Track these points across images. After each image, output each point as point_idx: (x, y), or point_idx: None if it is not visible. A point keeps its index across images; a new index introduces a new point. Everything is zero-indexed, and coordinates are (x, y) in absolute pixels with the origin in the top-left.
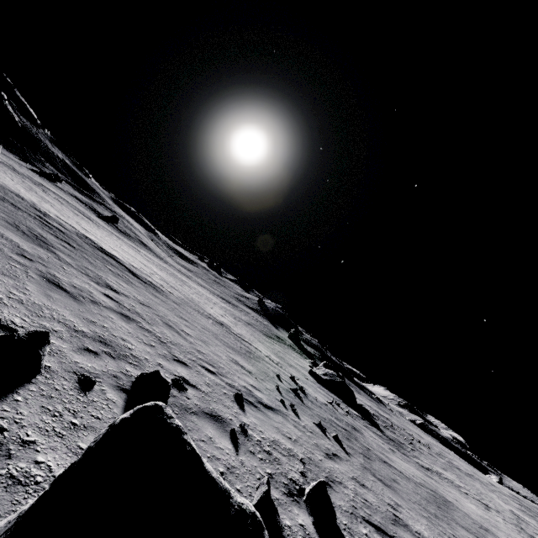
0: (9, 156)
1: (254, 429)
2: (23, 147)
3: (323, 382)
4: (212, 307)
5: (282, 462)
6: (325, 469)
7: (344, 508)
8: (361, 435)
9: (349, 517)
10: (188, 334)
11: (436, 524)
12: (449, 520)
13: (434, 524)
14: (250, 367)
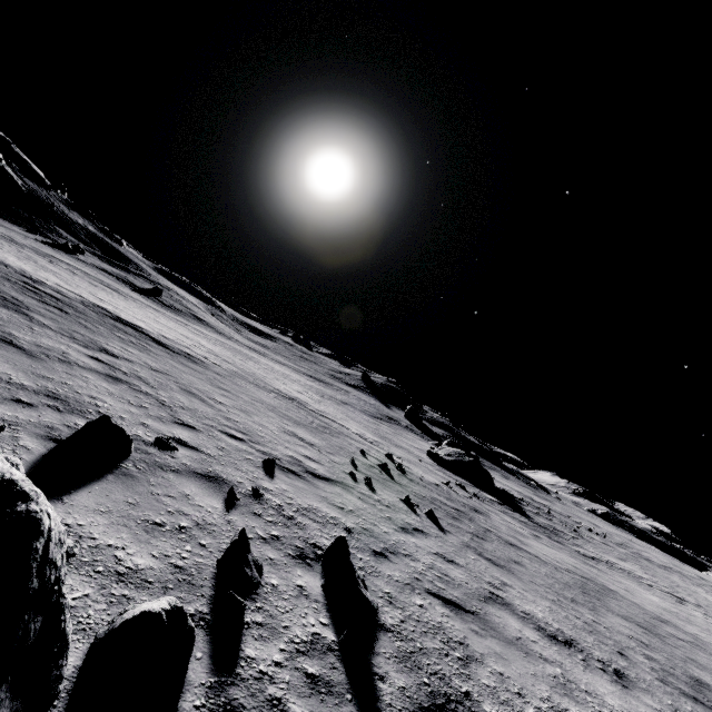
0: (12, 229)
1: (278, 494)
2: (32, 216)
3: (446, 464)
4: (286, 383)
5: (309, 528)
6: (388, 541)
7: (396, 579)
8: (485, 518)
9: (399, 587)
10: (221, 402)
11: (568, 608)
12: (596, 607)
13: (563, 607)
14: (316, 441)
